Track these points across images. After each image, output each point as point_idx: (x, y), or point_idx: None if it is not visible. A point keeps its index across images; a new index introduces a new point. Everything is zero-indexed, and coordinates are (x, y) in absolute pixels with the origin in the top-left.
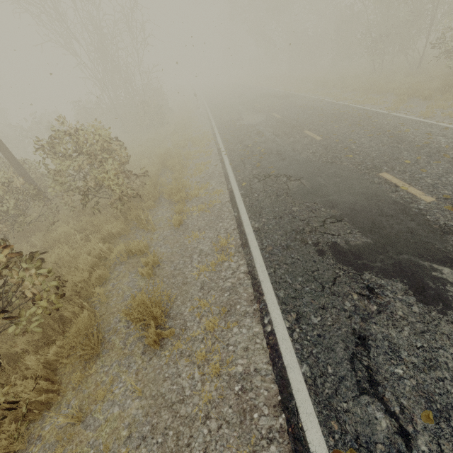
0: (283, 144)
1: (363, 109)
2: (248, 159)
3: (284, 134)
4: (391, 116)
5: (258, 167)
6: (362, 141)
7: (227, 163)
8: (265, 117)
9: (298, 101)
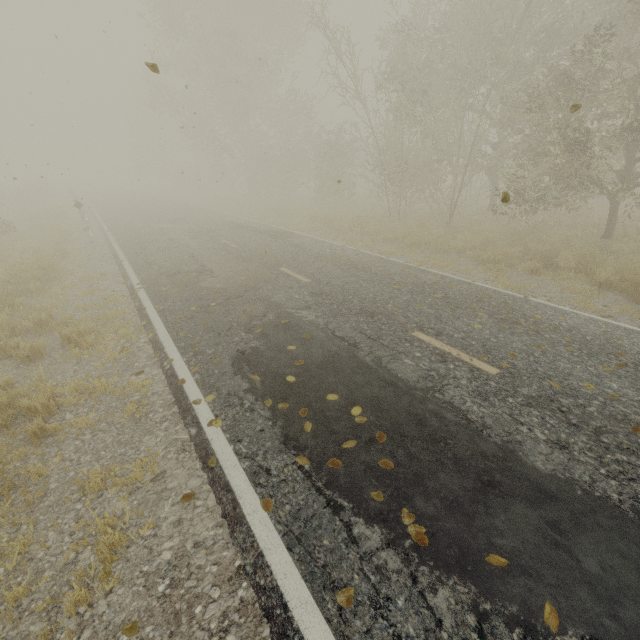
0: (403, 383)
1: (461, 281)
2: (333, 470)
3: (371, 340)
4: (542, 306)
5: (429, 549)
6: (626, 394)
7: (248, 497)
8: (271, 276)
9: (312, 247)
